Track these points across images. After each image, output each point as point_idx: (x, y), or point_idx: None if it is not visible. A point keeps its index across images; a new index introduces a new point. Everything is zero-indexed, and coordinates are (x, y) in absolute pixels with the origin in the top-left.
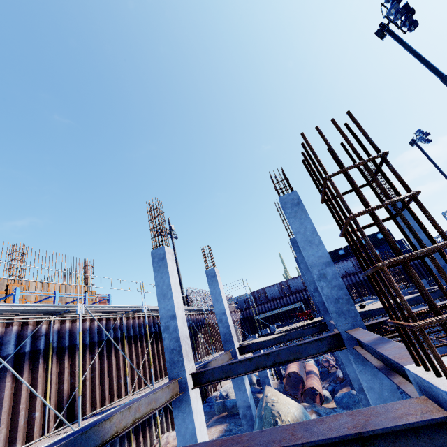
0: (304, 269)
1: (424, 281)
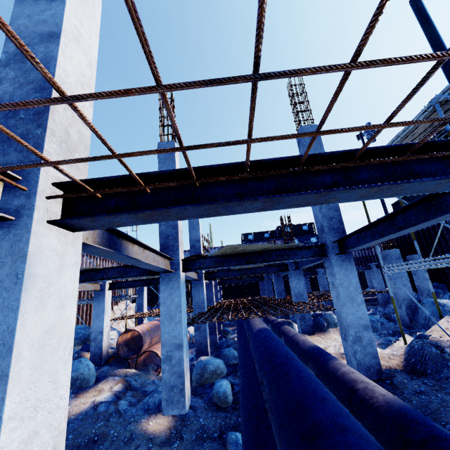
0: None
1: (323, 269)
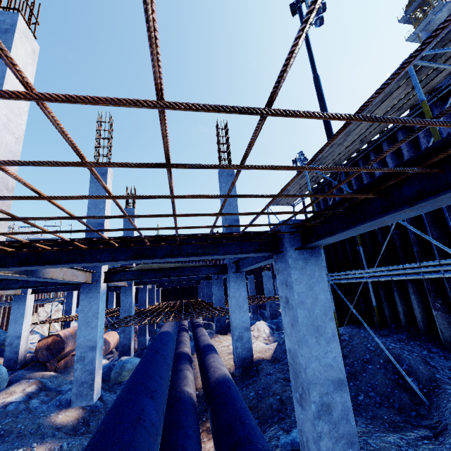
0: (90, 204)
1: (253, 276)
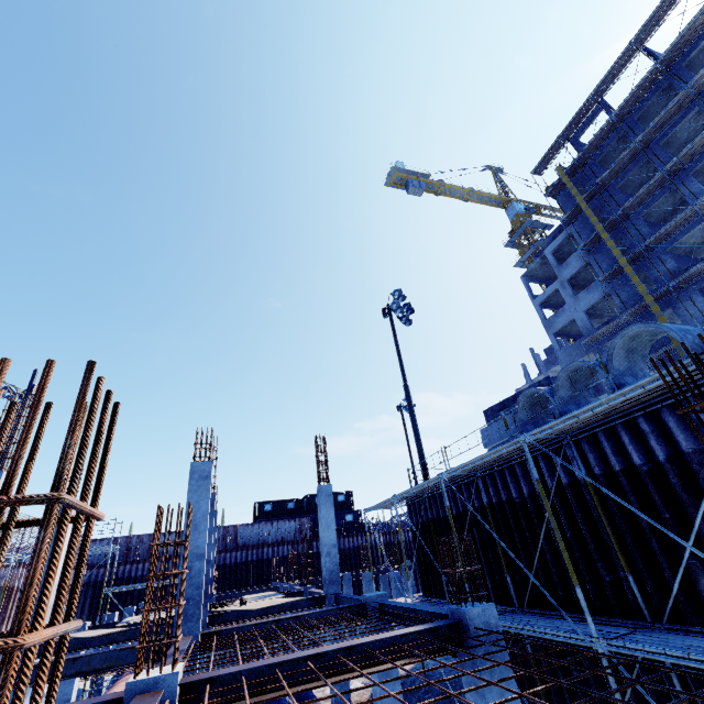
0: None
1: (350, 574)
